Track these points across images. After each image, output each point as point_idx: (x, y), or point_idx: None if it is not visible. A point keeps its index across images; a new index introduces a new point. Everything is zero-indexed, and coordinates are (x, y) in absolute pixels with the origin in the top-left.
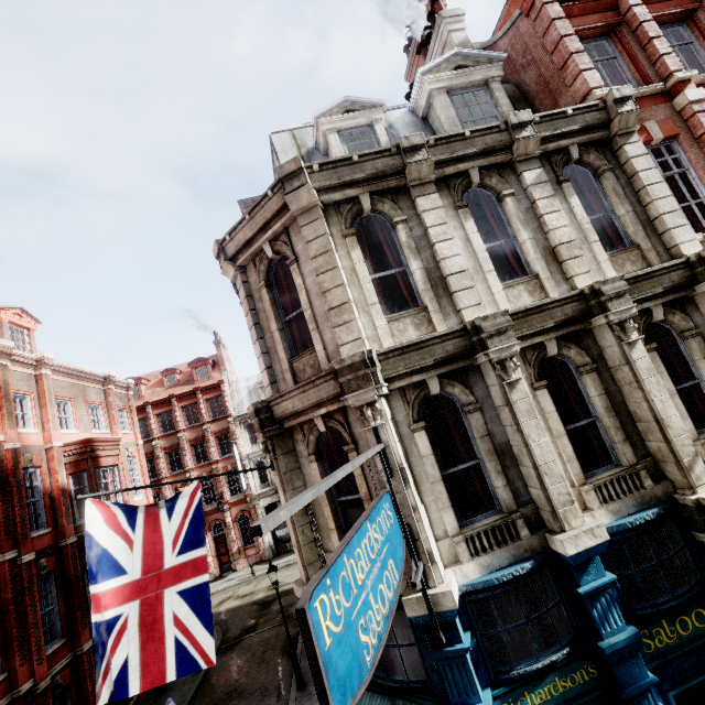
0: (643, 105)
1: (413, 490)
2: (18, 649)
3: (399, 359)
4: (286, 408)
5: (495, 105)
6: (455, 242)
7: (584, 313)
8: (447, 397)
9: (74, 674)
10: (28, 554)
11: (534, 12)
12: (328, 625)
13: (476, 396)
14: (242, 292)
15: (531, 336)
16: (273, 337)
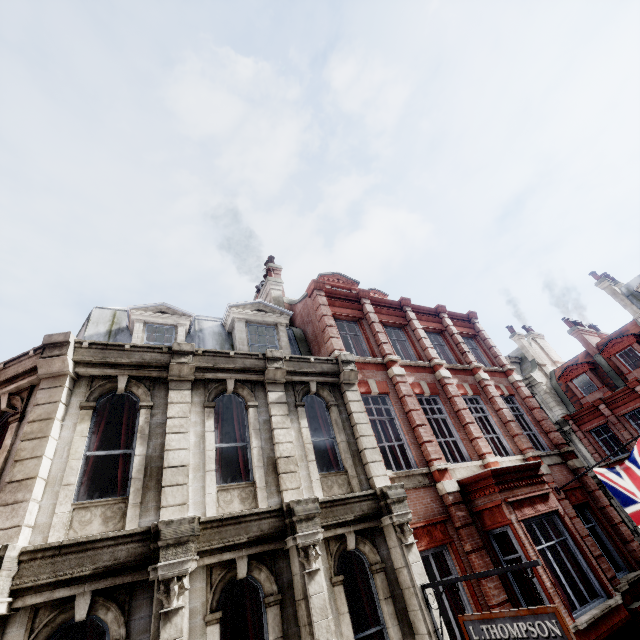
0: (369, 368)
1: None
2: None
3: (49, 562)
4: None
5: (278, 339)
6: (187, 436)
7: (280, 531)
8: (101, 624)
9: None
10: None
11: (313, 297)
12: None
13: (132, 627)
14: None
15: (221, 550)
16: None
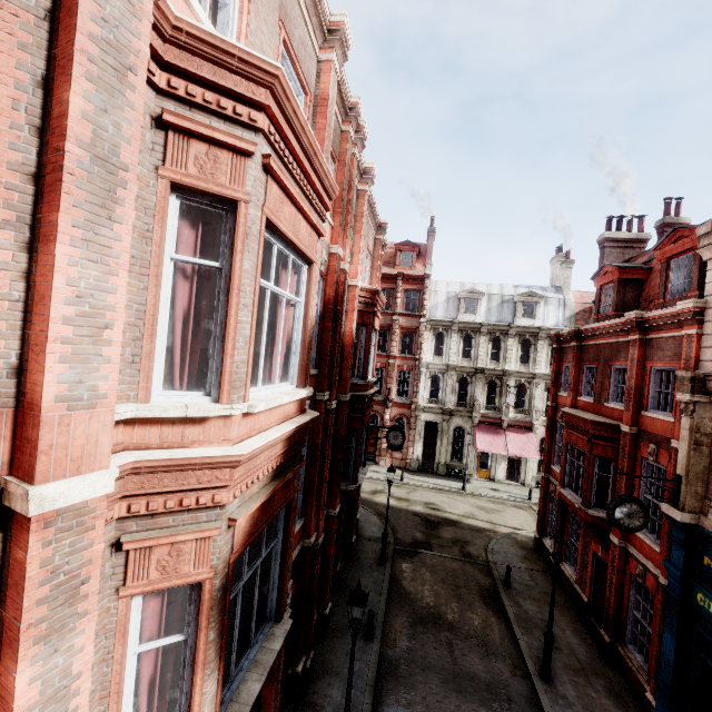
0: None
1: None
2: (314, 499)
3: None
4: None
5: None
6: None
7: None
8: None
9: (323, 531)
10: (334, 401)
11: None
12: None
13: None
14: None
15: None
16: None
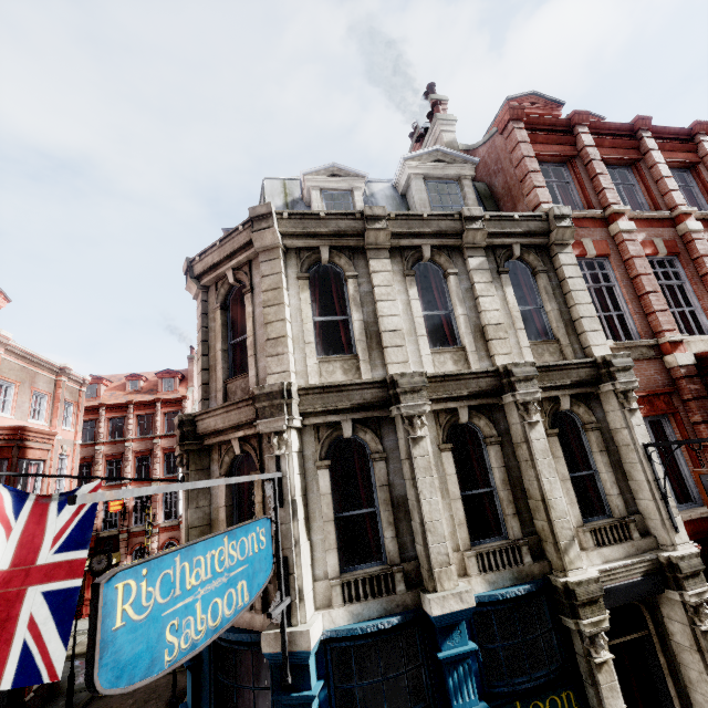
0: (584, 224)
1: (300, 524)
2: None
3: (318, 397)
4: (209, 425)
5: (463, 197)
6: (396, 304)
7: (497, 389)
8: (360, 442)
9: None
10: None
11: (507, 133)
12: (127, 609)
13: (385, 446)
14: (200, 309)
15: (445, 400)
16: (216, 356)
